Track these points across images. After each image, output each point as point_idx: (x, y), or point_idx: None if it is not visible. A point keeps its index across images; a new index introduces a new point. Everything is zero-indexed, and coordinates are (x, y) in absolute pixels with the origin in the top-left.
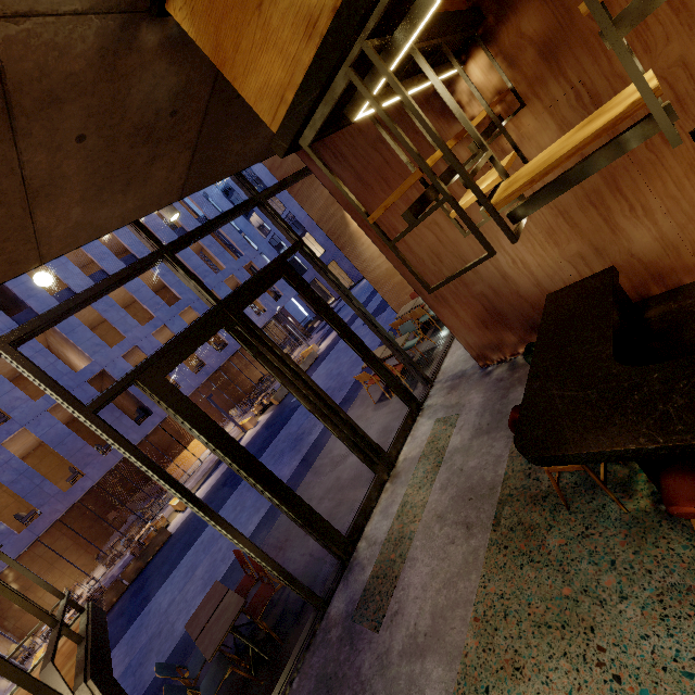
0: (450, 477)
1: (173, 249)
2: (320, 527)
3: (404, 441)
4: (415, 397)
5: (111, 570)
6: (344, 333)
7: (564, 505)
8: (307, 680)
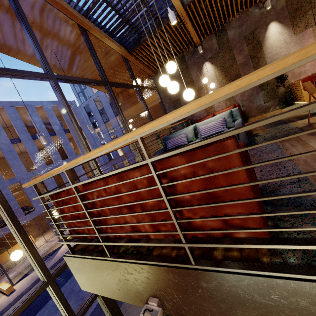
0: None
1: None
2: None
3: None
4: None
5: None
6: None
7: None
8: None
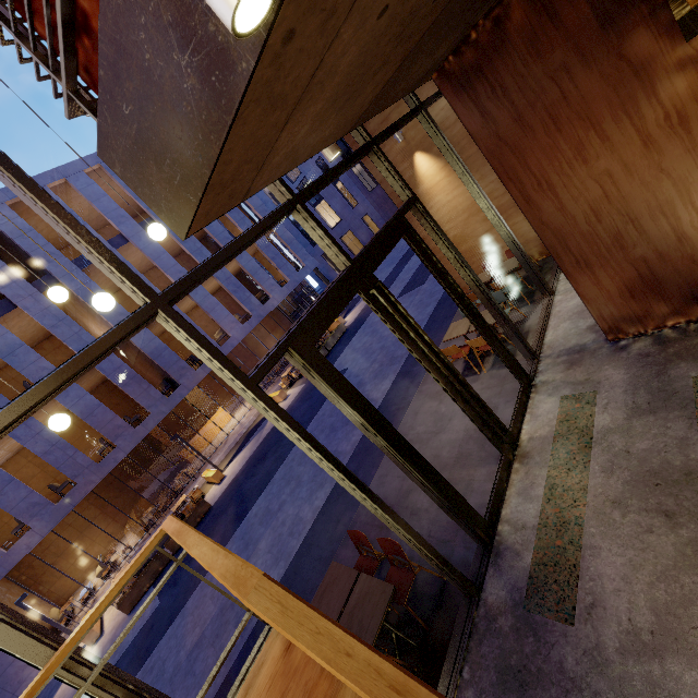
0: (612, 459)
1: (304, 199)
2: (465, 510)
3: (522, 419)
4: (526, 373)
5: (146, 539)
6: (462, 302)
7: None
8: (483, 671)
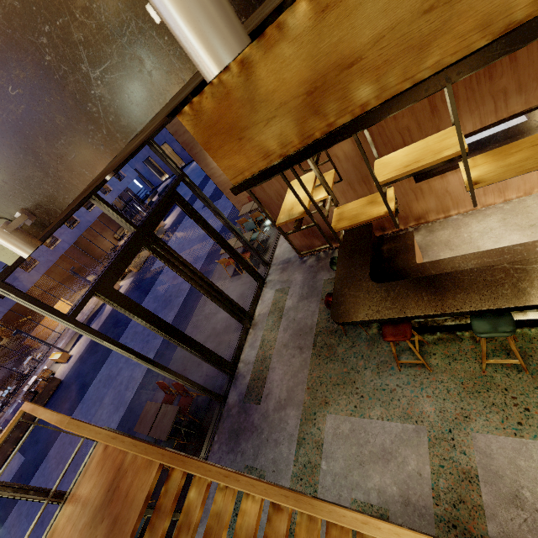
0: (288, 324)
1: (97, 190)
2: (218, 360)
3: (257, 303)
4: (261, 276)
5: (1, 417)
6: (218, 240)
7: (344, 334)
8: (223, 434)
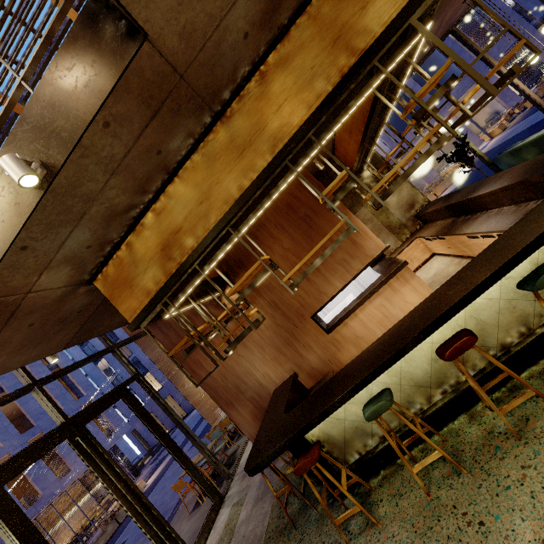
0: None
1: (42, 382)
2: None
3: (208, 535)
4: (218, 491)
5: None
6: (163, 439)
7: (292, 524)
8: None
